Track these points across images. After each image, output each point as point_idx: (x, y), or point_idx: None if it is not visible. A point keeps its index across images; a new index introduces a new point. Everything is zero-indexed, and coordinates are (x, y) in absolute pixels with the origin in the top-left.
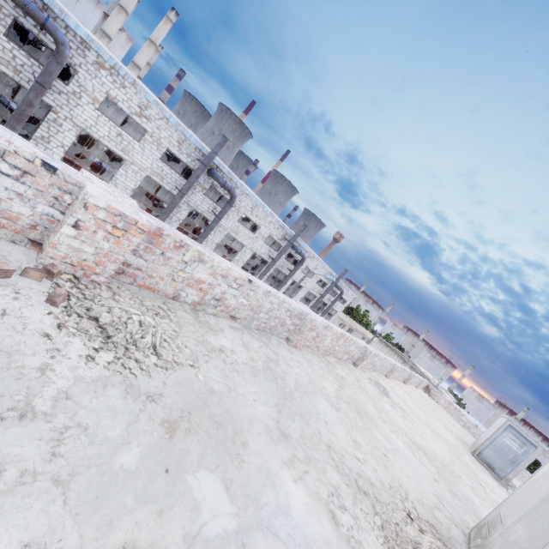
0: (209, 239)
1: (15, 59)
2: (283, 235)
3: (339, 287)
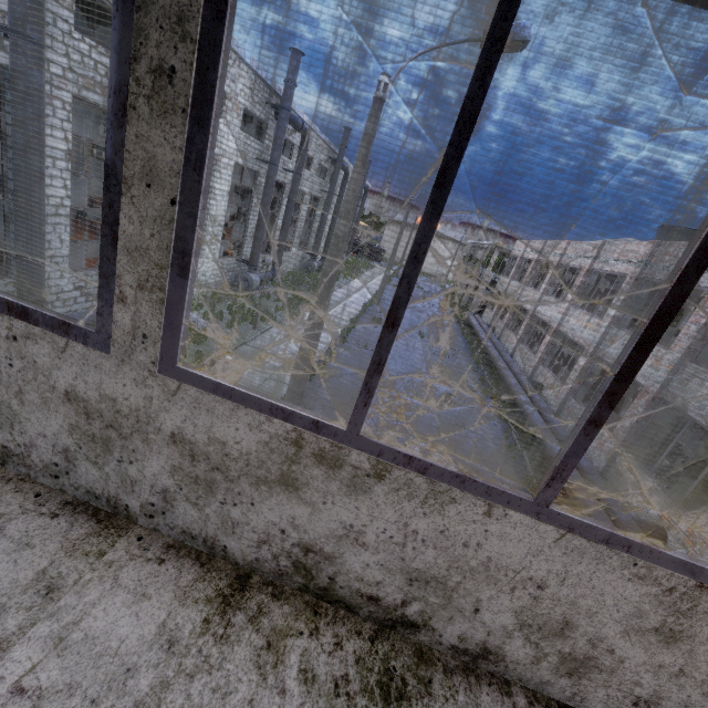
0: (283, 207)
1: (96, 68)
2: (327, 155)
3: (366, 186)
